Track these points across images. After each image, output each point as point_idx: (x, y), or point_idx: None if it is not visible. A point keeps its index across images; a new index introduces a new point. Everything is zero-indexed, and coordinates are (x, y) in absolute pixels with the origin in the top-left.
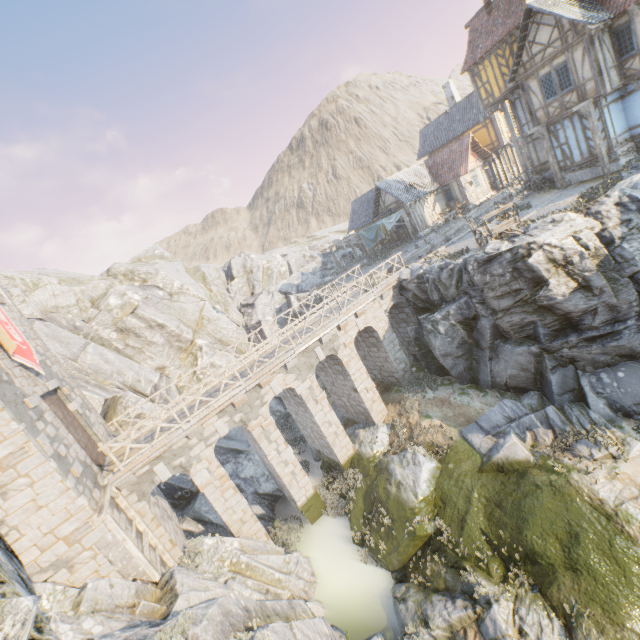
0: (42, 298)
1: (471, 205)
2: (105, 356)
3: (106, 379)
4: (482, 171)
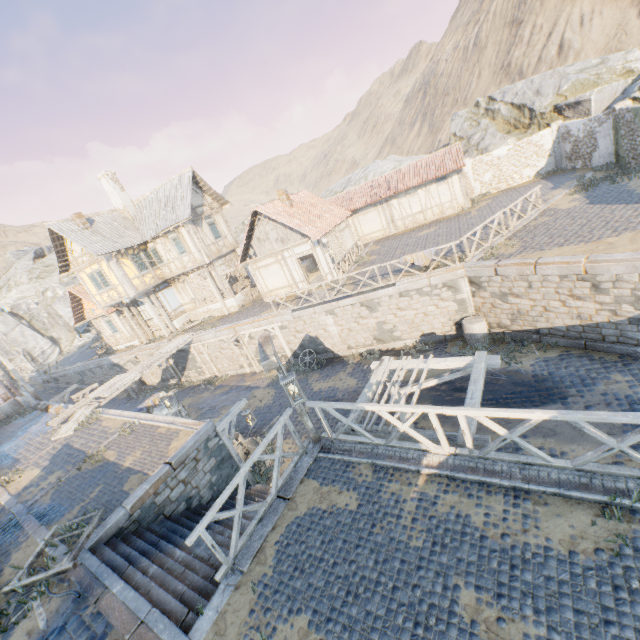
0: (17, 293)
1: (110, 348)
2: (24, 332)
3: (15, 347)
4: (120, 317)
